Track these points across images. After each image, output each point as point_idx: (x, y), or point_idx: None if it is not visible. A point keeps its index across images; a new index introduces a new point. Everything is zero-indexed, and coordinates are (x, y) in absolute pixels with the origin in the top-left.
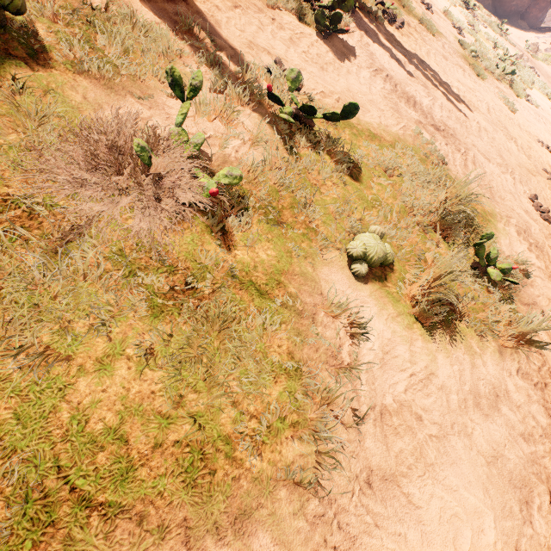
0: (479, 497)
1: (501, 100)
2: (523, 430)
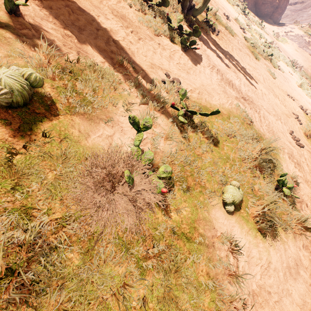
0: None
1: (268, 72)
2: (310, 282)
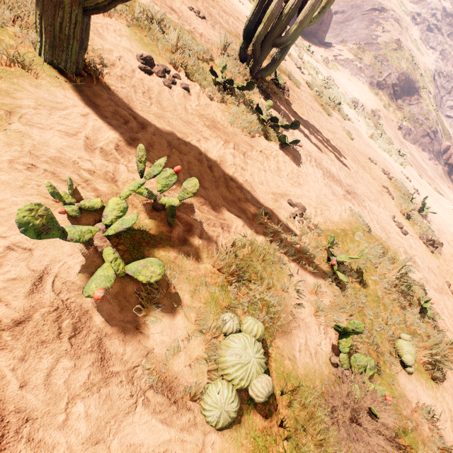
0: None
1: (344, 131)
2: None
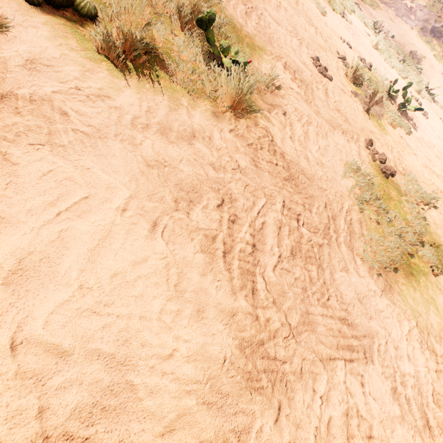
0: (120, 180)
1: (314, 4)
2: (213, 161)
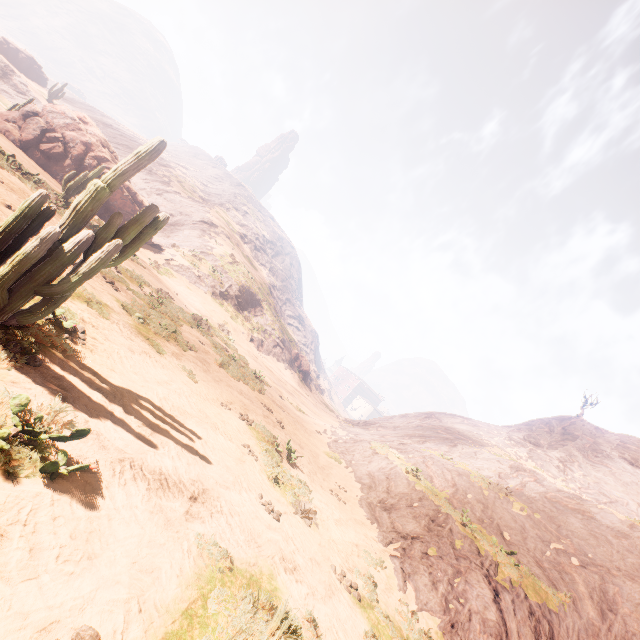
0: None
1: (184, 372)
2: None
